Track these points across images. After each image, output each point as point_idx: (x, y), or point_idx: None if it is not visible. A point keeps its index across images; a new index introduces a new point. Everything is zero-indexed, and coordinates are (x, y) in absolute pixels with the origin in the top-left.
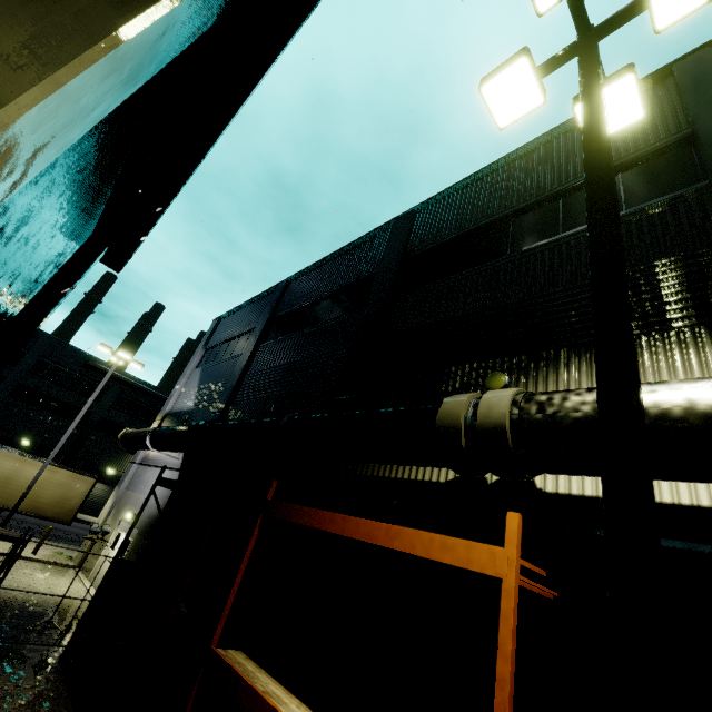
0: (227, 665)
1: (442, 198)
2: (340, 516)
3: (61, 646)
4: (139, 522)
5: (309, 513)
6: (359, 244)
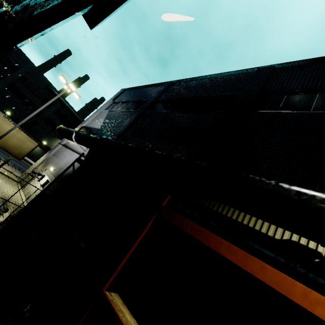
0: (115, 314)
1: (297, 65)
2: (241, 251)
3: (0, 226)
4: (56, 174)
5: (205, 233)
6: (226, 75)
